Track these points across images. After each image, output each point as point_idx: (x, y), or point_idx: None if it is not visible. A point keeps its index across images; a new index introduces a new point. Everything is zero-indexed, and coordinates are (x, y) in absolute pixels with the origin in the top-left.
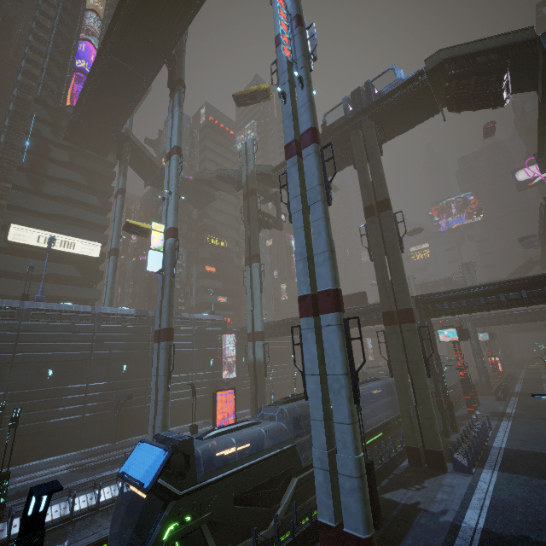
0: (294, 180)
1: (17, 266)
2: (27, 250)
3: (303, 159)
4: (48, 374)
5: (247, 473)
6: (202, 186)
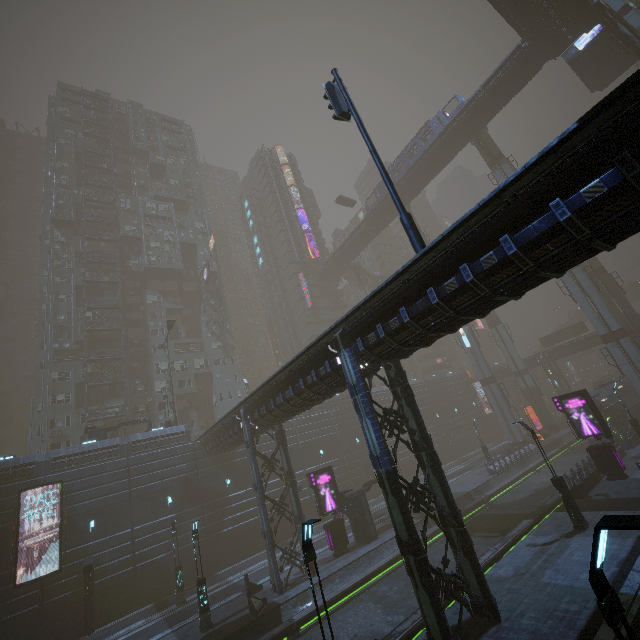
0: (572, 284)
1: None
2: None
3: (574, 274)
4: None
5: (613, 407)
6: None
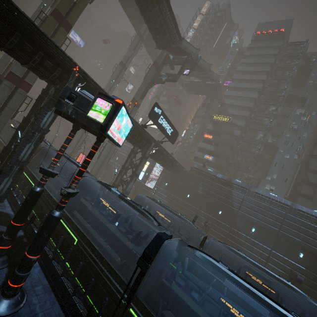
0: None
1: None
2: None
3: None
4: None
5: None
6: (208, 82)
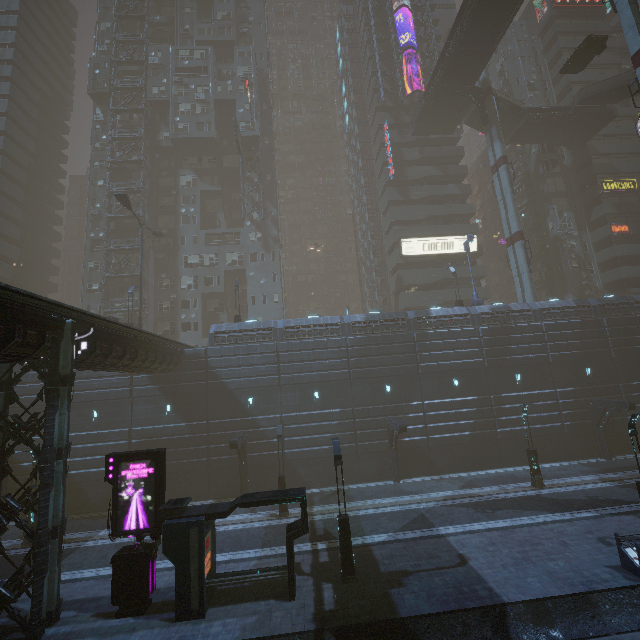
0: None
1: (415, 278)
2: (417, 261)
3: None
4: (515, 378)
5: None
6: (589, 107)
